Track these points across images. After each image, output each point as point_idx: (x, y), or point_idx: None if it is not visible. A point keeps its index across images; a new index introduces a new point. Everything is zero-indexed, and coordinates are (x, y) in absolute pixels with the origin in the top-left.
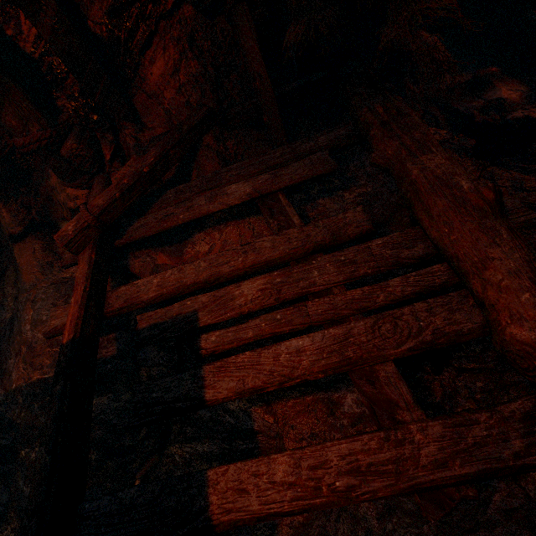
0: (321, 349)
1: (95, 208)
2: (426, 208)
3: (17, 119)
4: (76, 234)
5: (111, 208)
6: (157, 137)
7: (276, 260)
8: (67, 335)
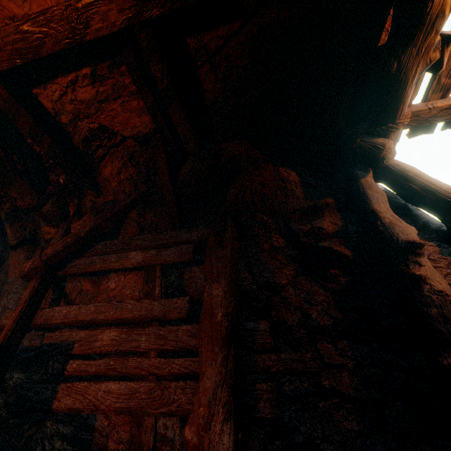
0: (120, 395)
1: (45, 256)
2: (201, 322)
3: (18, 194)
4: (29, 271)
5: (56, 256)
6: (106, 202)
7: (130, 320)
8: (0, 340)
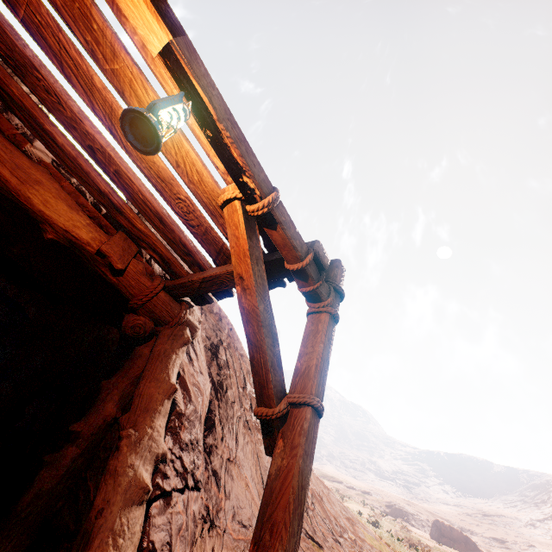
0: None
1: None
2: None
3: None
4: None
5: None
6: None
7: None
8: None
